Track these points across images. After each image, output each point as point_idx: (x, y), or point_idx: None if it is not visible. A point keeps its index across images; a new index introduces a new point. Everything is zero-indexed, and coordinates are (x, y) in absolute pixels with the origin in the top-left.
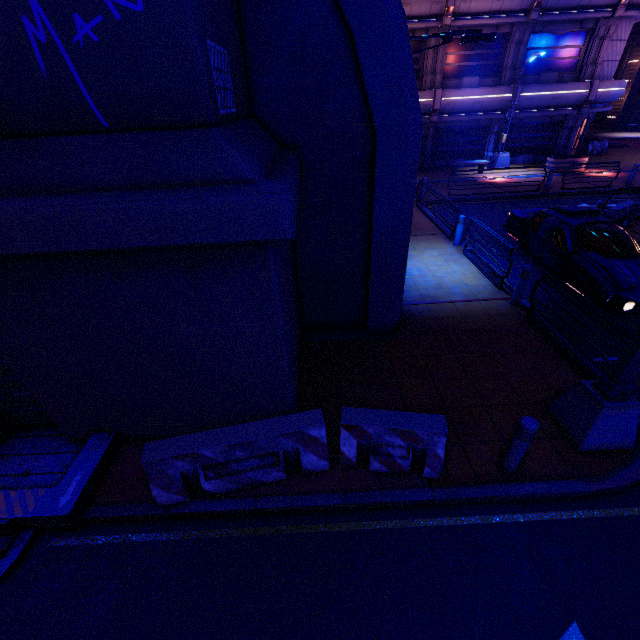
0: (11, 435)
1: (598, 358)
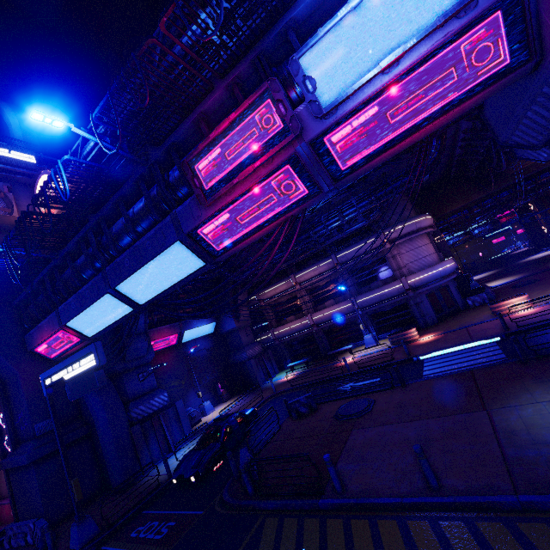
0: None
1: (146, 511)
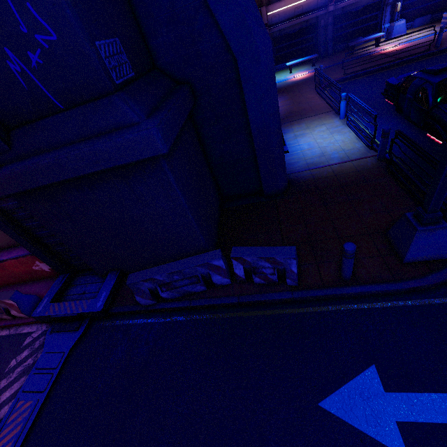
0: (76, 275)
1: None
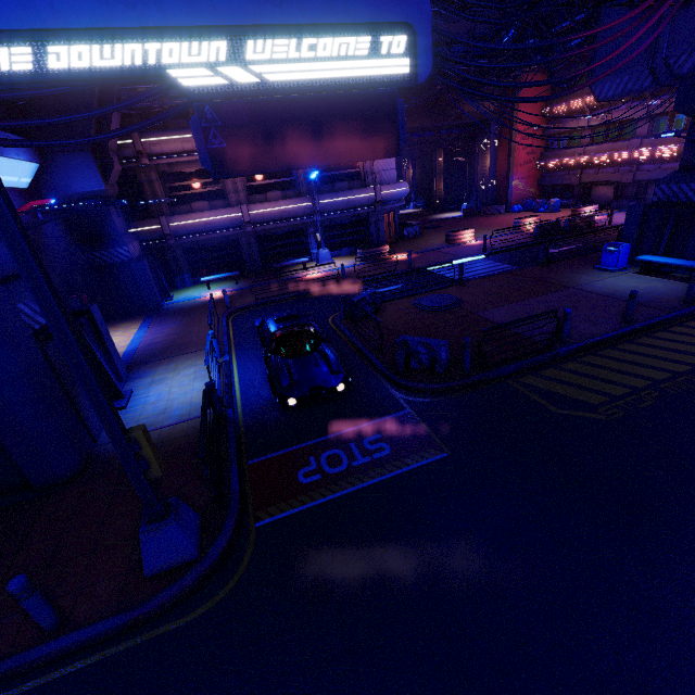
0: None
1: (258, 458)
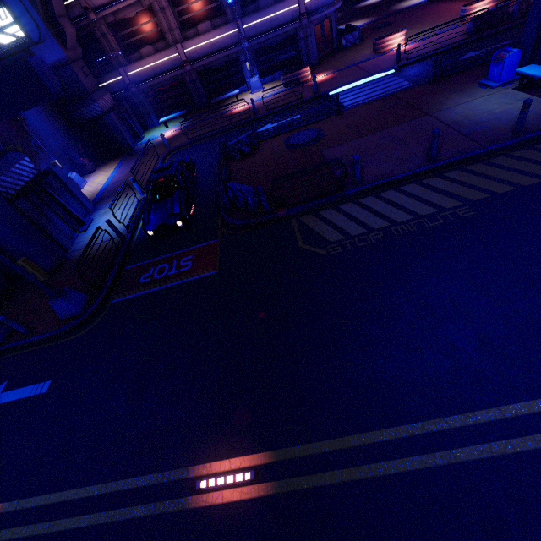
0: None
1: (130, 266)
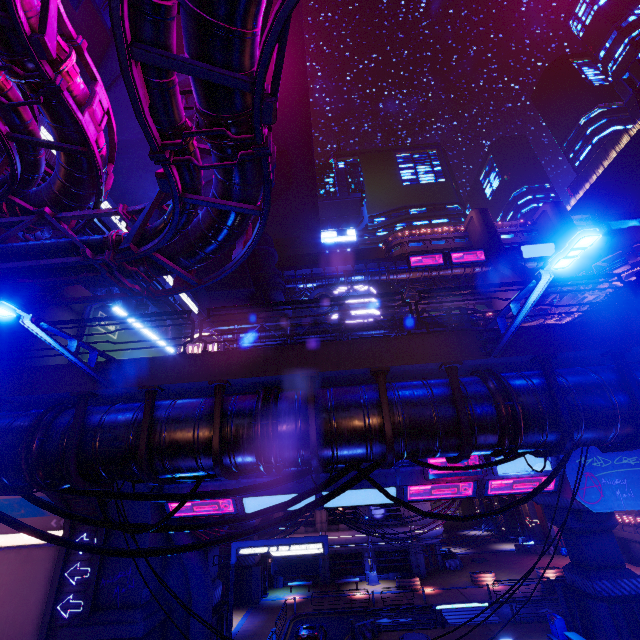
0: None
1: None
